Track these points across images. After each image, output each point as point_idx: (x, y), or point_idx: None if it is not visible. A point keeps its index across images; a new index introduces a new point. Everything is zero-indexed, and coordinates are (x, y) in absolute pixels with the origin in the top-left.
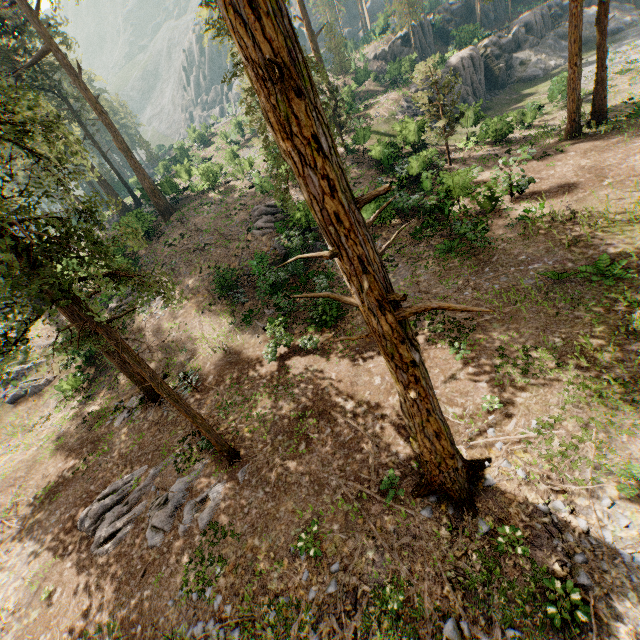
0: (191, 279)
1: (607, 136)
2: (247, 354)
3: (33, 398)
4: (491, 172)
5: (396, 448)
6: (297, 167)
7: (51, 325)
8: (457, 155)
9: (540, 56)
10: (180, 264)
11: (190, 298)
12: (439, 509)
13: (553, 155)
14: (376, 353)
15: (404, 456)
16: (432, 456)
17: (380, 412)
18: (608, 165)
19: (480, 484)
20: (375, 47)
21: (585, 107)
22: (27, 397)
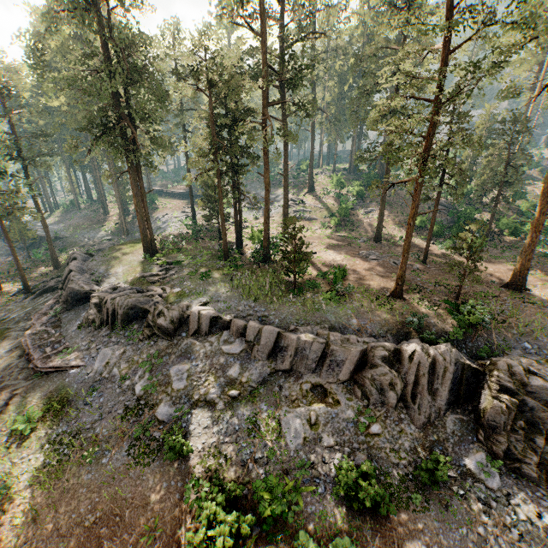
0: (391, 213)
1: None
2: (423, 246)
3: (306, 221)
4: None
5: (495, 280)
6: (547, 182)
7: (316, 200)
8: None
9: None
10: (386, 205)
11: (389, 220)
12: (508, 291)
13: None
14: (492, 265)
15: (498, 282)
16: (521, 267)
17: (490, 274)
18: None
19: (525, 292)
20: None
21: None
22: (303, 220)
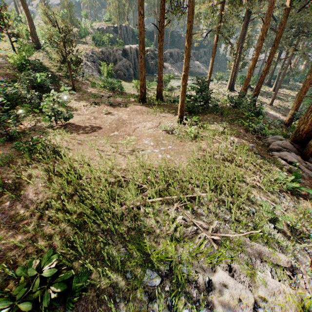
0: None
1: (152, 107)
2: None
3: None
4: (81, 103)
5: None
6: None
7: None
8: (88, 89)
9: (173, 68)
10: None
11: None
12: None
13: (120, 106)
14: None
15: None
16: None
17: None
18: (130, 122)
19: None
20: (100, 24)
21: (167, 92)
22: None
